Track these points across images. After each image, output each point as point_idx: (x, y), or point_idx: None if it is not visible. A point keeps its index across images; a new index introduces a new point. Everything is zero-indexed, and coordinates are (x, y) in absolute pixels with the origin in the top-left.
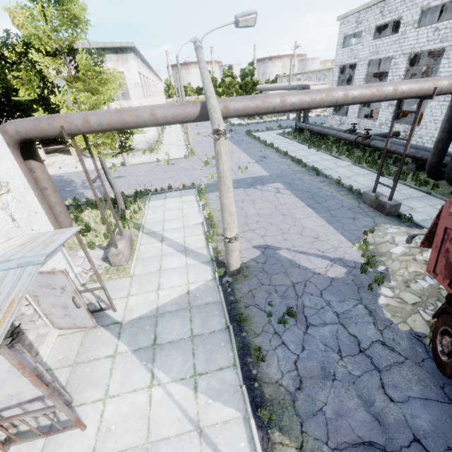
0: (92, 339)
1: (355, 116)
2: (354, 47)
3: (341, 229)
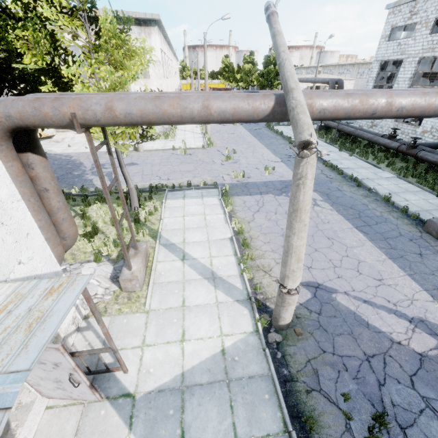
0: (92, 423)
1: (392, 120)
2: (403, 41)
3: (409, 270)
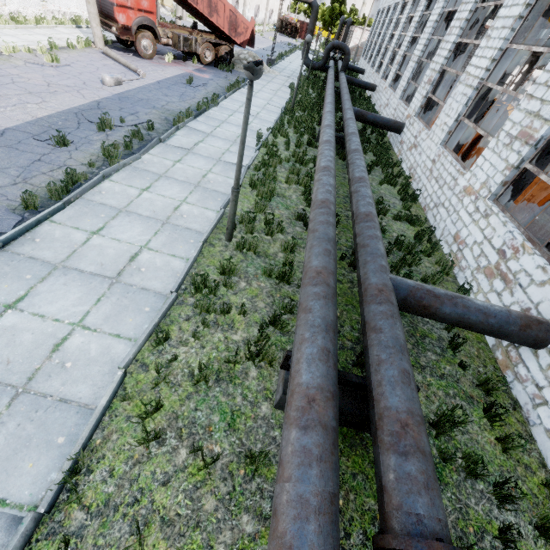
0: None
1: (364, 58)
2: None
3: None
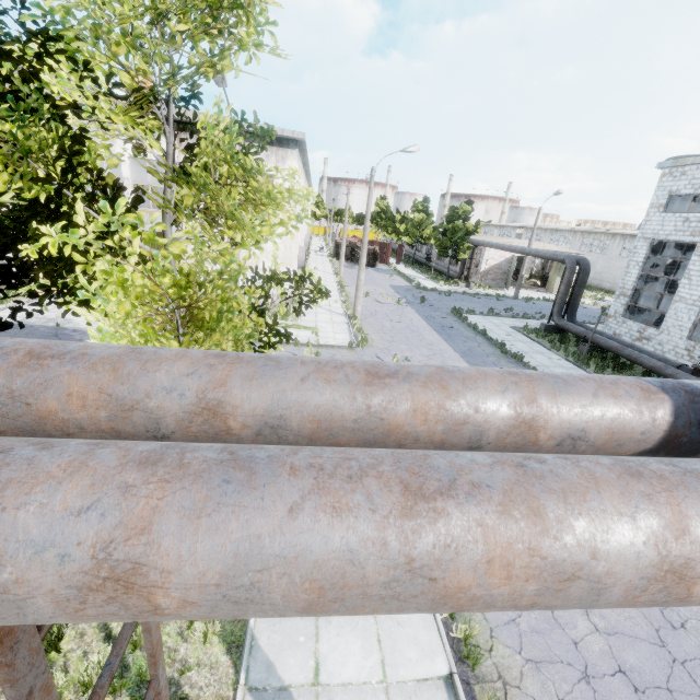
0: None
1: (682, 335)
2: (695, 217)
3: None
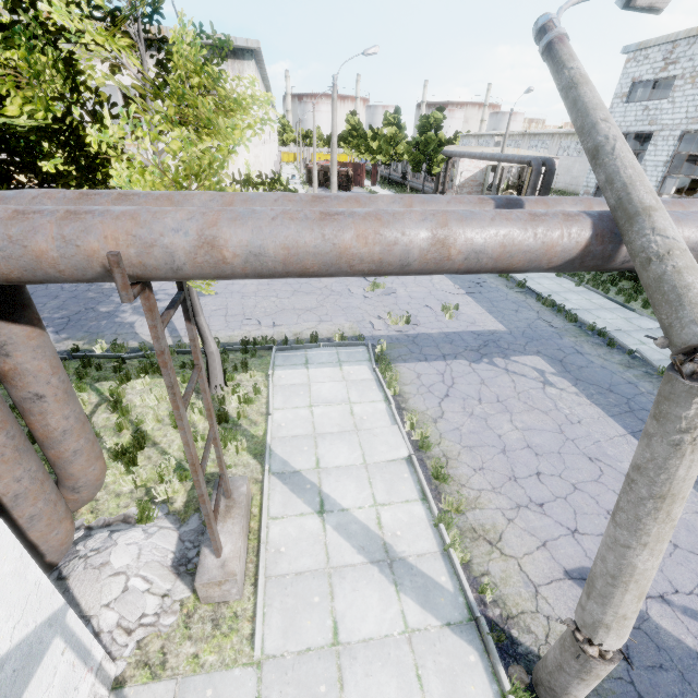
0: None
1: None
2: (653, 104)
3: None
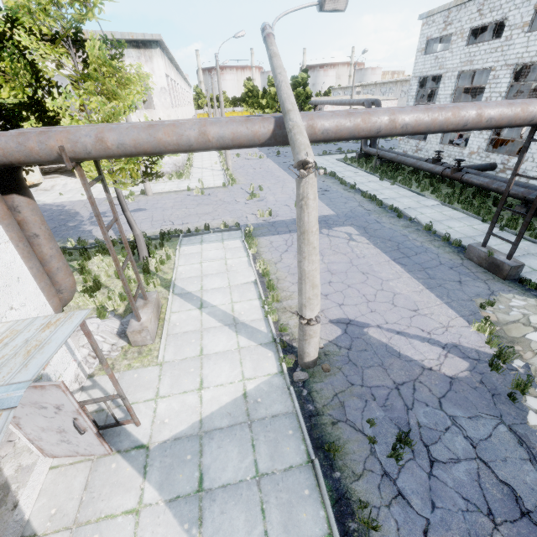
0: (102, 476)
1: (437, 142)
2: (440, 54)
3: (447, 298)
